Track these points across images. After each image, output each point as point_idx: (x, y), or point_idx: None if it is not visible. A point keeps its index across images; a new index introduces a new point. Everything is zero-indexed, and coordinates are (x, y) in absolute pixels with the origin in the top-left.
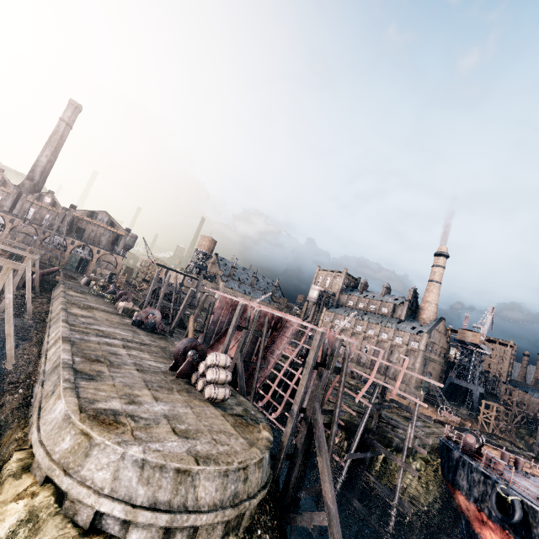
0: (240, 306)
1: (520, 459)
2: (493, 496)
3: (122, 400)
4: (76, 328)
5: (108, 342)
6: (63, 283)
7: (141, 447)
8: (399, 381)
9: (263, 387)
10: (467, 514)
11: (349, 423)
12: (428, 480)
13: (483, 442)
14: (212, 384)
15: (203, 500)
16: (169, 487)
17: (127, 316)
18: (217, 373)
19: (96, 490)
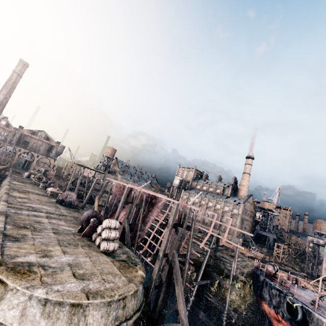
0: (127, 188)
1: (299, 278)
2: (285, 304)
3: (38, 255)
4: (12, 206)
5: (35, 214)
6: (10, 176)
7: (44, 289)
8: (226, 233)
9: (143, 241)
10: (269, 316)
11: (197, 261)
12: (245, 295)
13: (277, 269)
14: (106, 240)
15: (91, 325)
16: (65, 318)
17: (53, 197)
18: (109, 233)
19: (6, 325)
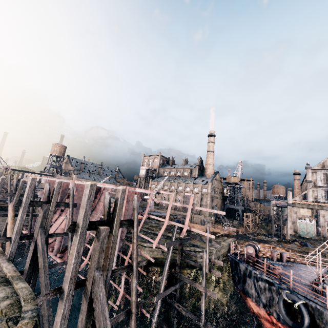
0: (30, 180)
1: (284, 253)
2: (281, 303)
3: None
4: None
5: None
6: None
7: None
8: (188, 218)
9: None
10: (259, 316)
11: (163, 259)
12: (224, 284)
13: (259, 249)
14: None
15: None
16: None
17: None
18: None
19: None
